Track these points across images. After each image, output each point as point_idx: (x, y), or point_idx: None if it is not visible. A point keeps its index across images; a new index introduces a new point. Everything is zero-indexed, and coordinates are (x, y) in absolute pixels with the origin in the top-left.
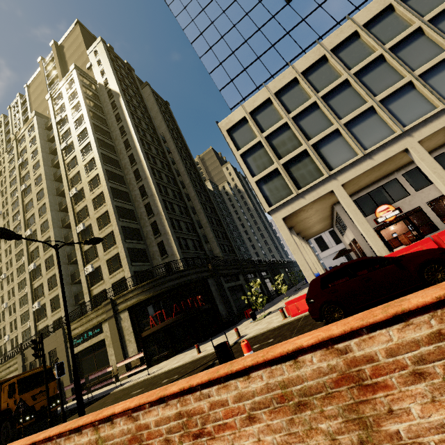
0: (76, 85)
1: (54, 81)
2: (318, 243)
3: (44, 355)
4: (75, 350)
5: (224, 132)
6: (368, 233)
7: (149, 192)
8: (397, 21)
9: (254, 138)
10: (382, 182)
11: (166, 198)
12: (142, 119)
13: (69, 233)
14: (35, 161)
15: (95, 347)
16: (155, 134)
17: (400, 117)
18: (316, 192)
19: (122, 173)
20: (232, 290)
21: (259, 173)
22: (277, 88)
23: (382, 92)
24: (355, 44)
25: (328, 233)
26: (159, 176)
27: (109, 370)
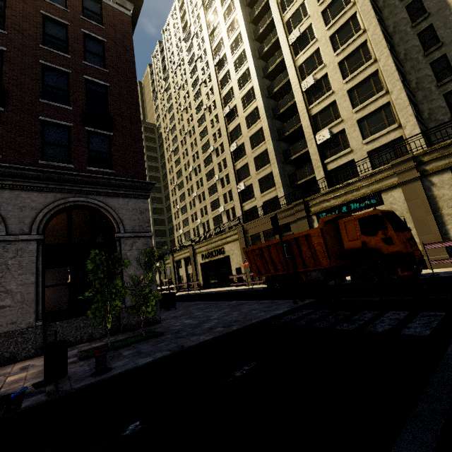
0: None
1: None
2: None
3: None
4: None
5: None
6: None
7: (433, 5)
8: None
9: None
10: None
11: None
12: None
13: (279, 101)
14: (230, 21)
15: None
16: None
17: None
18: None
19: None
20: None
21: None
22: None
23: None
24: None
25: None
26: None
27: None
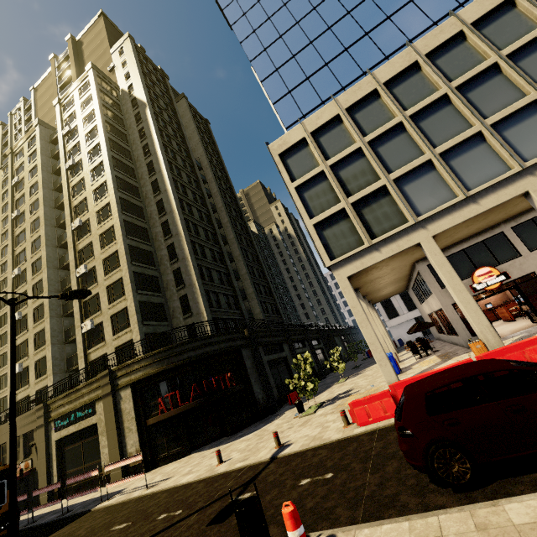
0: (91, 89)
1: (67, 84)
2: (386, 307)
3: None
4: (57, 435)
5: (276, 157)
6: (468, 306)
7: (174, 230)
8: (519, 20)
9: (315, 166)
10: (484, 236)
11: (196, 239)
12: (173, 138)
13: (67, 276)
14: (33, 182)
15: (84, 433)
16: (188, 158)
17: (519, 148)
18: (397, 244)
19: (141, 203)
20: (273, 364)
21: (319, 213)
22: (350, 102)
23: (494, 113)
24: (459, 48)
25: (399, 296)
26: (189, 210)
27: (94, 474)
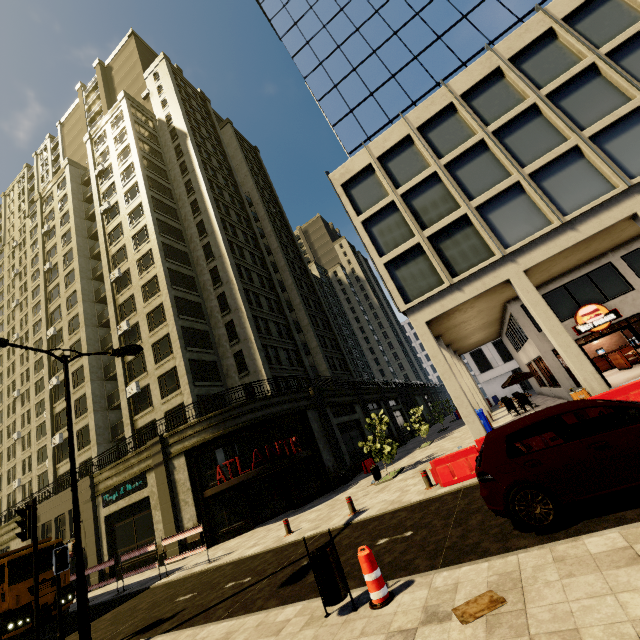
0: (125, 121)
1: (97, 116)
2: (476, 359)
3: (35, 535)
4: (106, 511)
5: (338, 187)
6: (568, 351)
7: (224, 277)
8: (620, 10)
9: (383, 196)
10: (588, 268)
11: (249, 287)
12: (219, 172)
13: (107, 334)
14: (65, 230)
15: (136, 507)
16: (237, 193)
17: (624, 162)
18: (482, 281)
19: (186, 249)
20: (344, 428)
21: (391, 251)
22: (422, 120)
23: (593, 123)
24: (549, 49)
25: (492, 345)
26: (240, 254)
27: (150, 549)
